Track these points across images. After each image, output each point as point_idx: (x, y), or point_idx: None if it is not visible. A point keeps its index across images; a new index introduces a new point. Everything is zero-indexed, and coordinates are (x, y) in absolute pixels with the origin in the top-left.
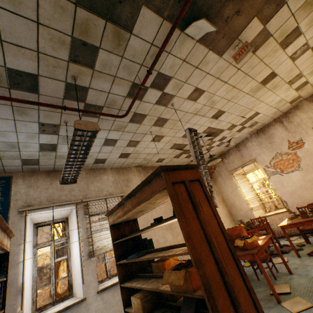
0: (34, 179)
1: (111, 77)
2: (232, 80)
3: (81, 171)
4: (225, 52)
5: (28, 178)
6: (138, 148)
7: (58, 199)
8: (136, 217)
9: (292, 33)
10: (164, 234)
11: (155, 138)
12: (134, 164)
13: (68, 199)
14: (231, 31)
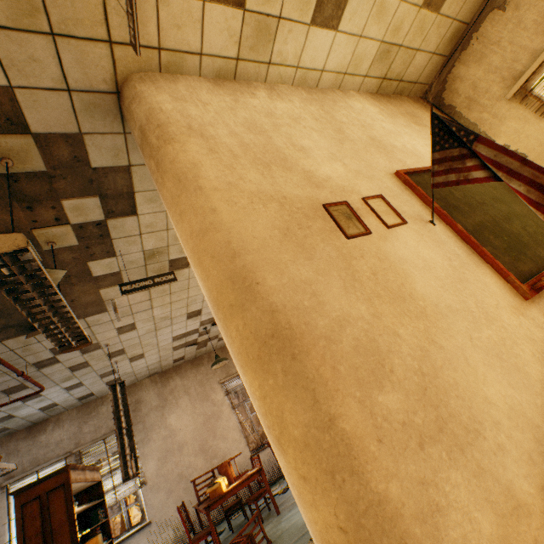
0: (14, 443)
1: (1, 374)
2: (158, 303)
3: (72, 412)
4: (107, 308)
5: (7, 444)
6: (124, 371)
7: (44, 458)
8: (96, 482)
9: (174, 262)
10: (191, 461)
11: (133, 358)
12: (143, 377)
13: (56, 454)
14: (88, 304)
